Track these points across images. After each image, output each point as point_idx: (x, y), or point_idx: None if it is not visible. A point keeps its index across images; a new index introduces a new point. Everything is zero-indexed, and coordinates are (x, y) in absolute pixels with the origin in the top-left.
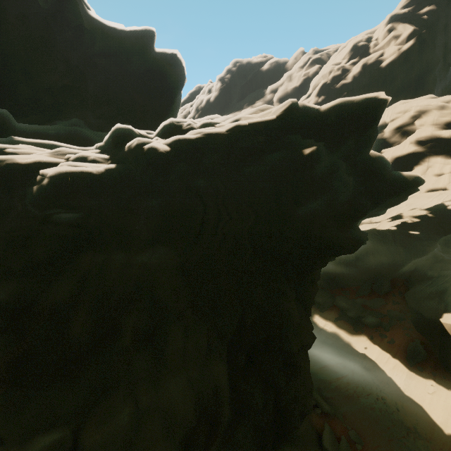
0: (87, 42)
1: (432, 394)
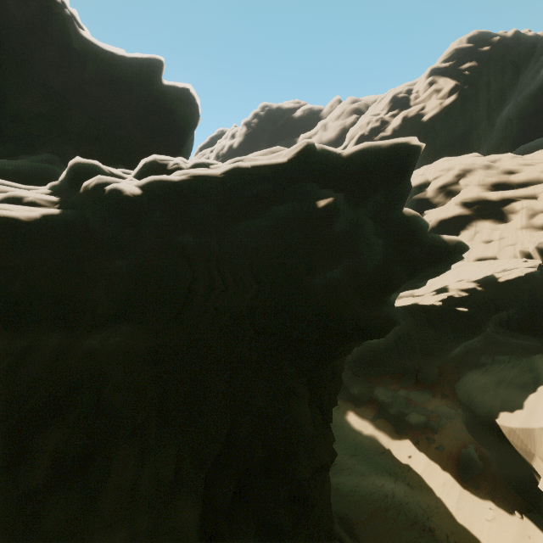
0: (76, 65)
1: (491, 522)
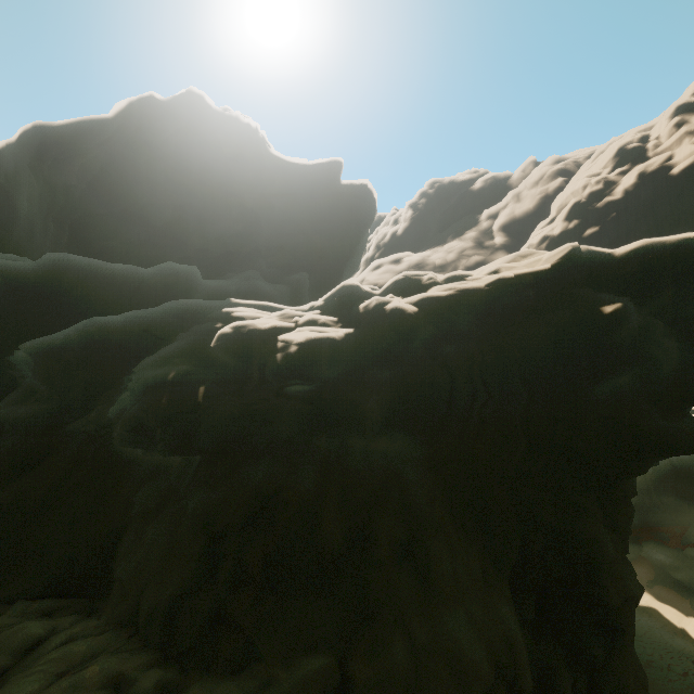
0: (266, 182)
1: None
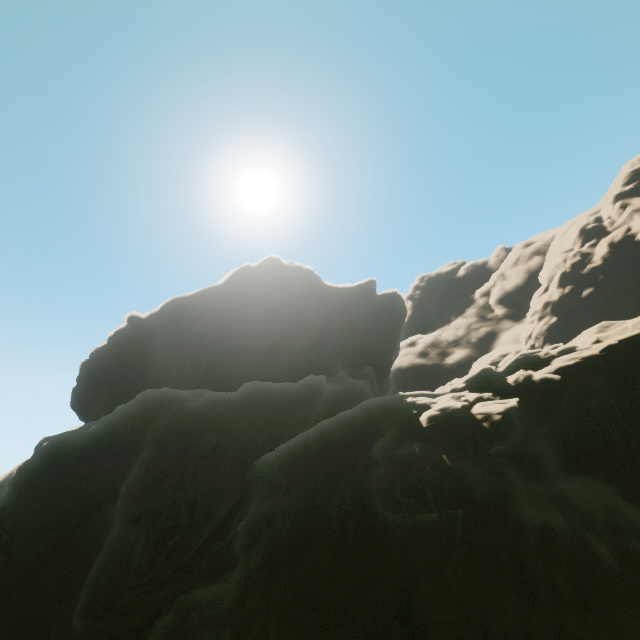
0: (327, 305)
1: None
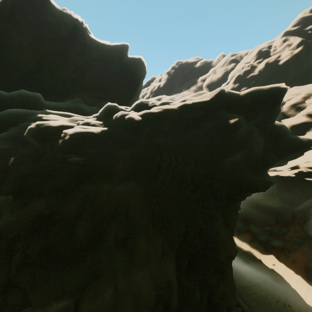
0: (88, 52)
1: None
